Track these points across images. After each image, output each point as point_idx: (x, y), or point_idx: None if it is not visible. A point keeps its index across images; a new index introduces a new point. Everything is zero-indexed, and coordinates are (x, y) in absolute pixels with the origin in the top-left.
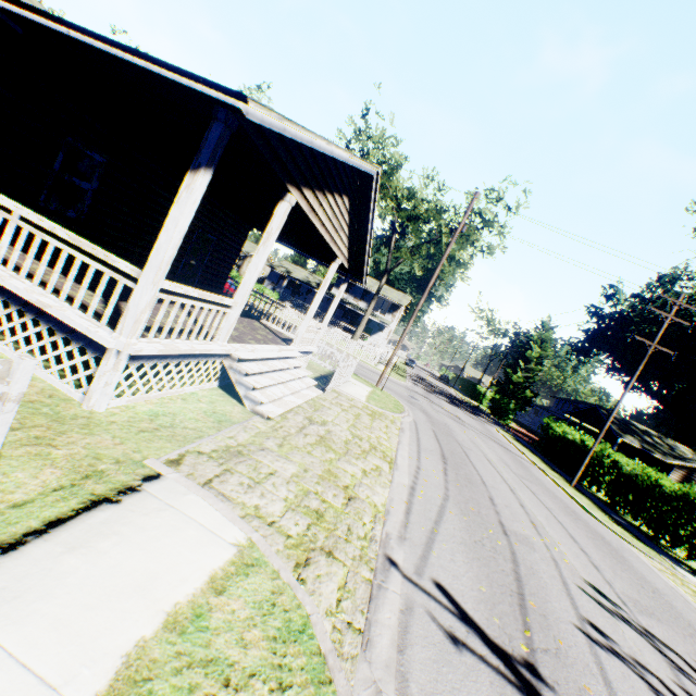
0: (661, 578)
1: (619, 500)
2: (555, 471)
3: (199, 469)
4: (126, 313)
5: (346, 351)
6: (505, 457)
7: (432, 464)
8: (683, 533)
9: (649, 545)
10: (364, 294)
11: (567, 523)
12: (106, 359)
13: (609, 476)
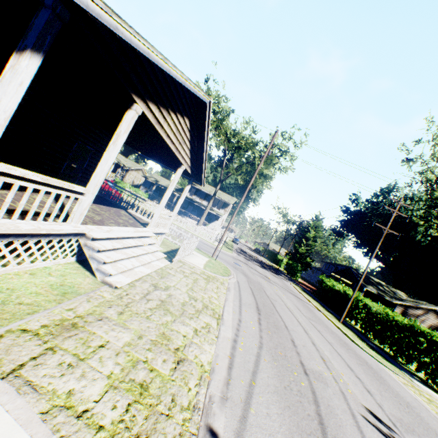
0: (407, 391)
1: (370, 330)
2: (329, 311)
3: (13, 352)
4: None
5: (193, 233)
6: (298, 304)
7: (250, 316)
8: (412, 352)
9: (393, 363)
10: (206, 196)
11: (343, 354)
12: None
13: (363, 314)
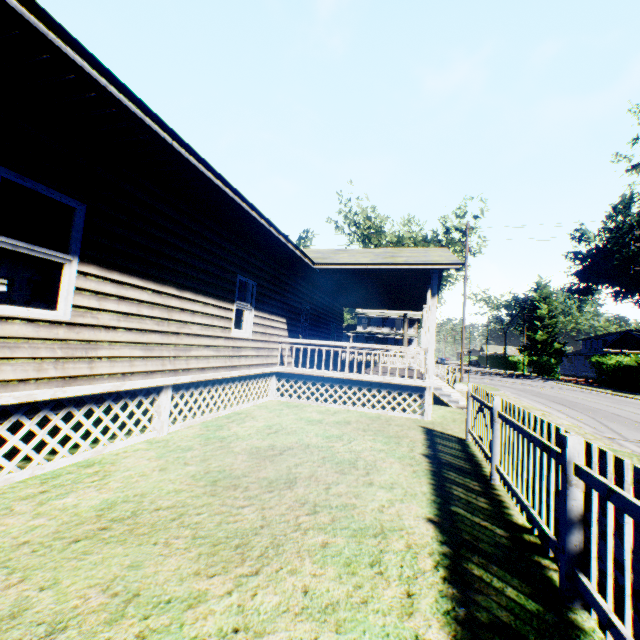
0: None
1: None
2: (631, 394)
3: None
4: (427, 368)
5: None
6: (588, 395)
7: (560, 408)
8: None
9: None
10: (383, 321)
11: None
12: (426, 393)
13: None
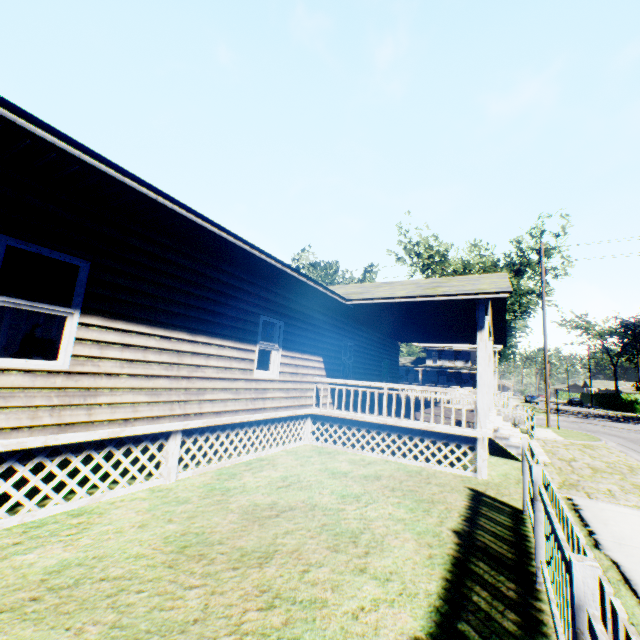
0: None
1: None
2: None
3: (573, 494)
4: (478, 415)
5: None
6: None
7: None
8: None
9: None
10: (456, 354)
11: None
12: (478, 445)
13: None
